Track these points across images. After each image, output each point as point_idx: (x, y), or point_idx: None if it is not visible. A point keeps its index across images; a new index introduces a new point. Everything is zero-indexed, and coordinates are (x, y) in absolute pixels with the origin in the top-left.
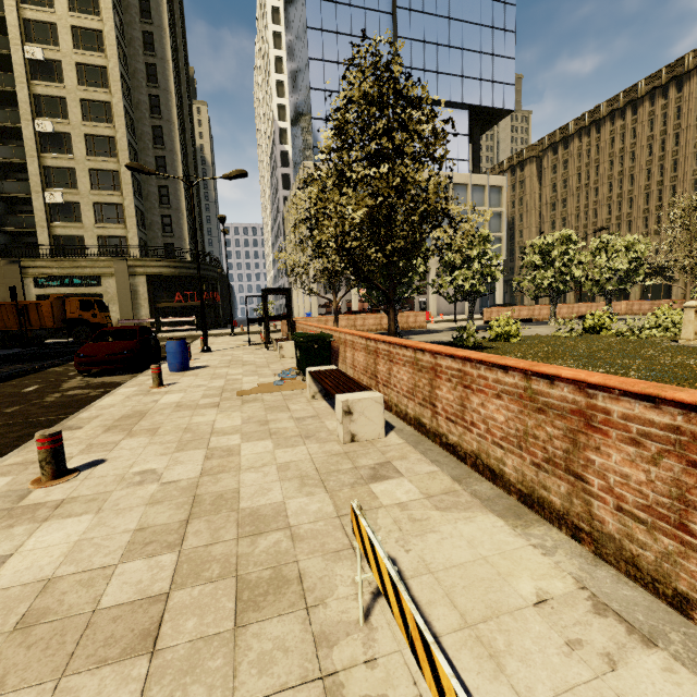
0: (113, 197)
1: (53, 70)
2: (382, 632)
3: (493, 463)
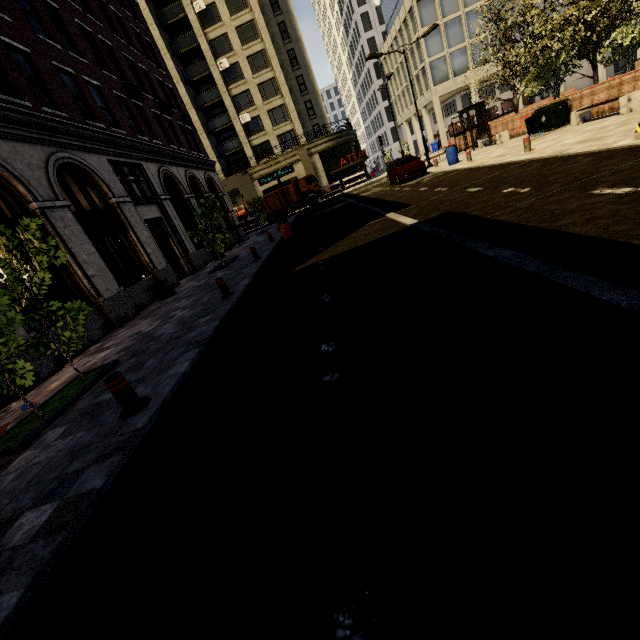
0: (277, 101)
1: (212, 13)
2: None
3: None
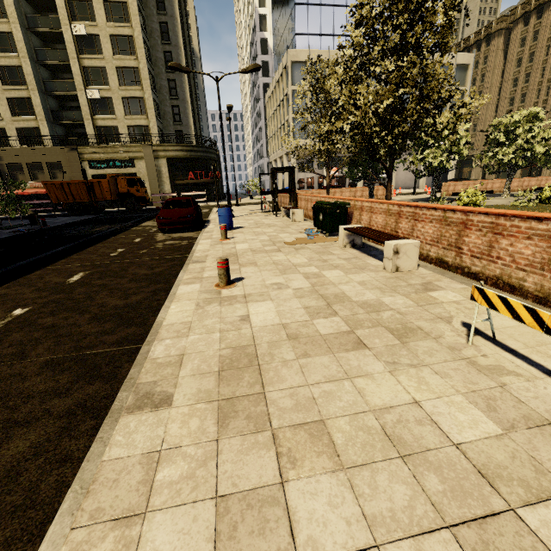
0: (136, 92)
1: None
2: (483, 347)
3: (514, 281)
